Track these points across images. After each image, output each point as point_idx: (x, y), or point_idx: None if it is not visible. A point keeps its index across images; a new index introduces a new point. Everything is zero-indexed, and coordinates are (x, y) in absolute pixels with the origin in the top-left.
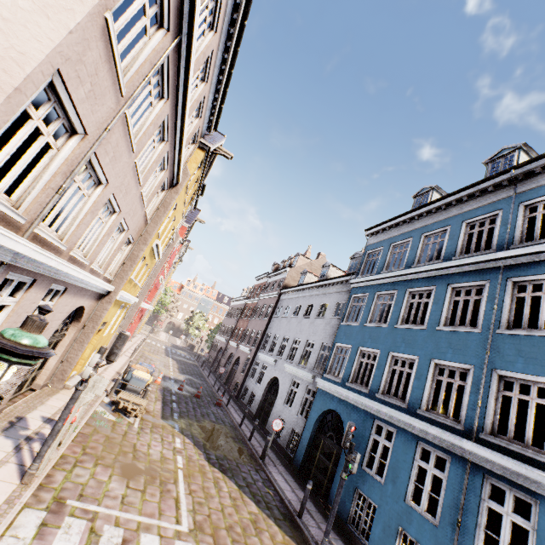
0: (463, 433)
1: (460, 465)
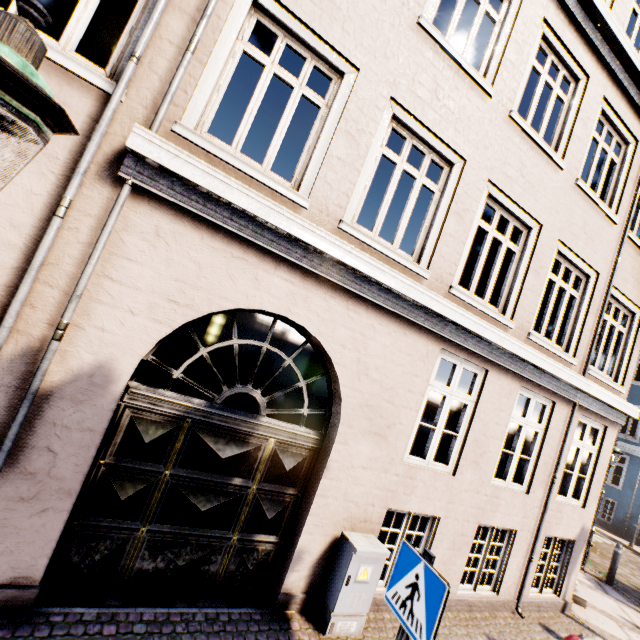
0: (638, 445)
1: (636, 460)
